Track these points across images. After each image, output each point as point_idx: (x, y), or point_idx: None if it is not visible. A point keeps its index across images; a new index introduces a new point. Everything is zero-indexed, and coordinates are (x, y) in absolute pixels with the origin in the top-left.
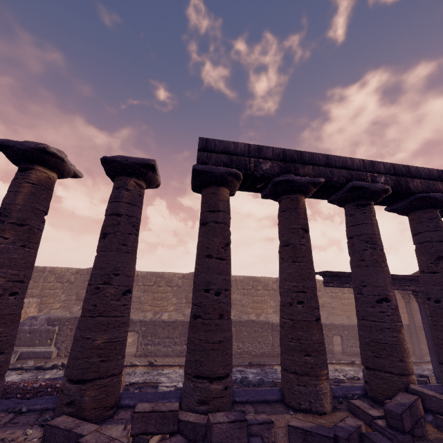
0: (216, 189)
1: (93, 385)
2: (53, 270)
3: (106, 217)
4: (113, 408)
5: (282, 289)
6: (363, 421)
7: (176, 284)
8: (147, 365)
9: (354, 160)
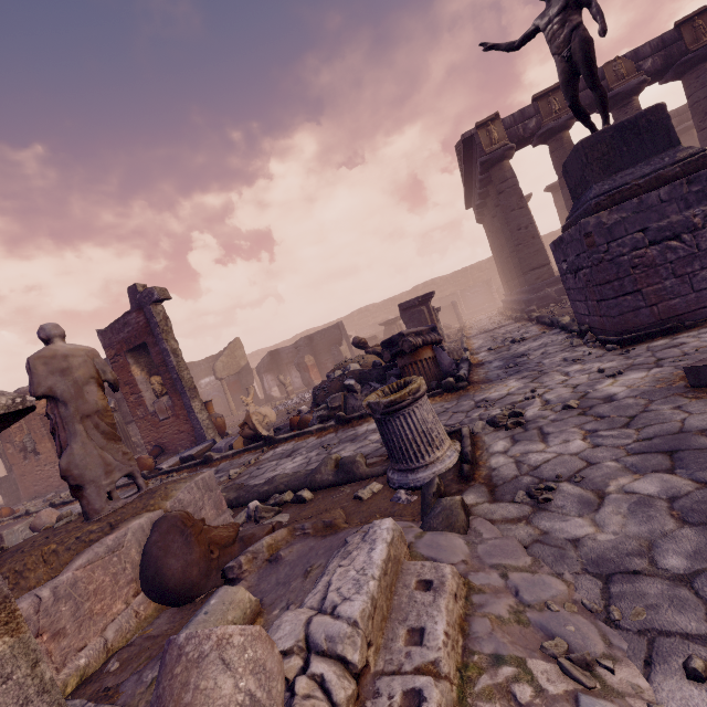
0: None
1: None
2: (472, 267)
3: None
4: None
5: None
6: None
7: None
8: None
9: None
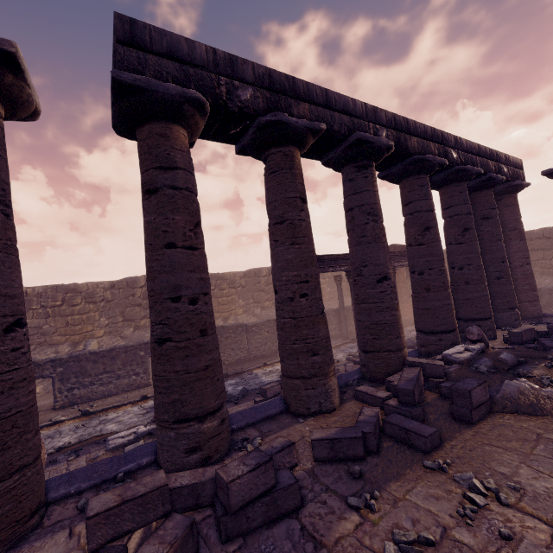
0: (165, 127)
1: None
2: None
3: None
4: (36, 511)
5: (279, 282)
6: (372, 404)
7: (102, 298)
8: (78, 417)
9: (356, 102)
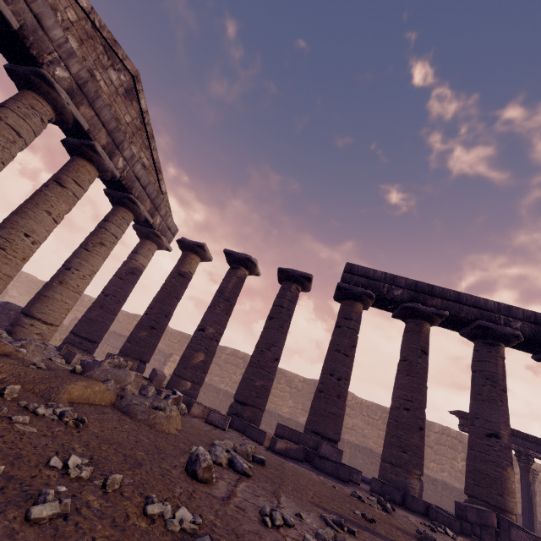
0: (352, 302)
1: (250, 408)
2: None
3: (274, 306)
4: None
5: (394, 395)
6: None
7: (295, 385)
8: None
9: (488, 301)
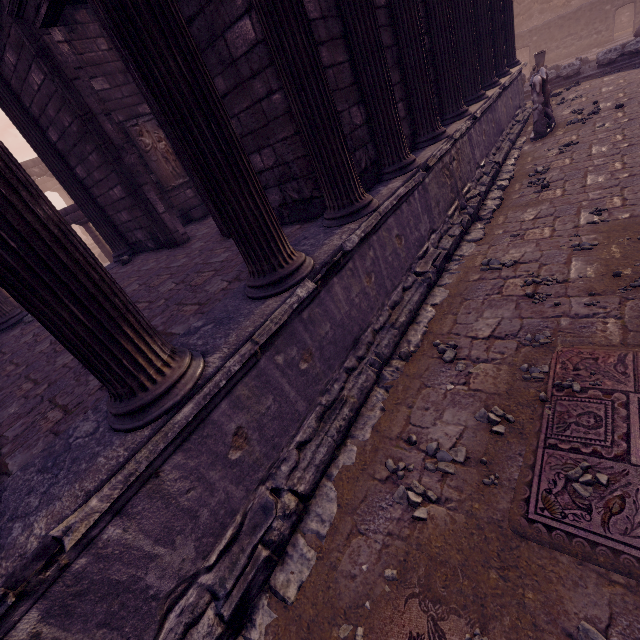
0: None
1: None
2: None
3: None
4: None
5: None
6: None
7: None
8: None
9: None
